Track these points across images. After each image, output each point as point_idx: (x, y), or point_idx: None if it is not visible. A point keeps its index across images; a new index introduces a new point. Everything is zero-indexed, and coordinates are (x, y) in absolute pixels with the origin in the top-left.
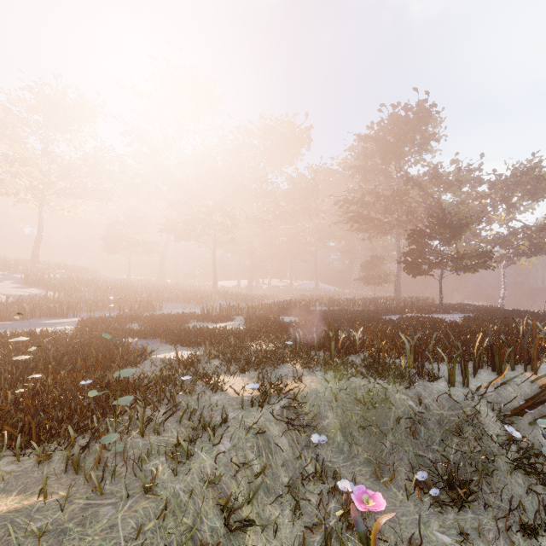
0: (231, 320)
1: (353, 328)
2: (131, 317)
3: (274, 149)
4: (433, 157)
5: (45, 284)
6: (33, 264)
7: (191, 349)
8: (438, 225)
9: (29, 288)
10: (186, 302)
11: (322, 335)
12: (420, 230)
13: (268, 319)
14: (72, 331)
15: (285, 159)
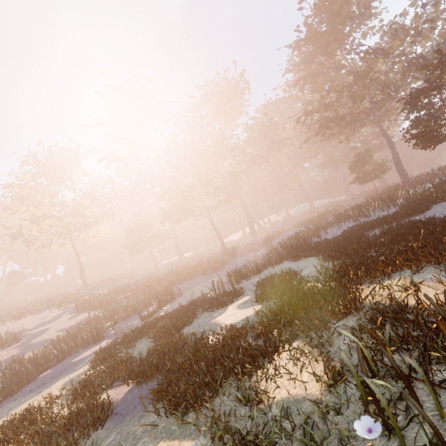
0: (241, 293)
1: (420, 260)
2: (145, 327)
3: (220, 109)
4: (380, 21)
5: (90, 306)
6: (85, 288)
7: (178, 426)
8: (444, 69)
9: (79, 315)
10: (203, 274)
11: (393, 310)
12: (419, 90)
13: (282, 279)
14: (77, 382)
15: (234, 112)
